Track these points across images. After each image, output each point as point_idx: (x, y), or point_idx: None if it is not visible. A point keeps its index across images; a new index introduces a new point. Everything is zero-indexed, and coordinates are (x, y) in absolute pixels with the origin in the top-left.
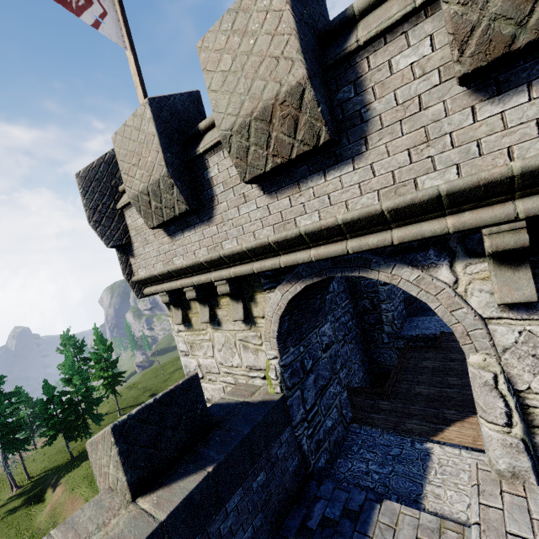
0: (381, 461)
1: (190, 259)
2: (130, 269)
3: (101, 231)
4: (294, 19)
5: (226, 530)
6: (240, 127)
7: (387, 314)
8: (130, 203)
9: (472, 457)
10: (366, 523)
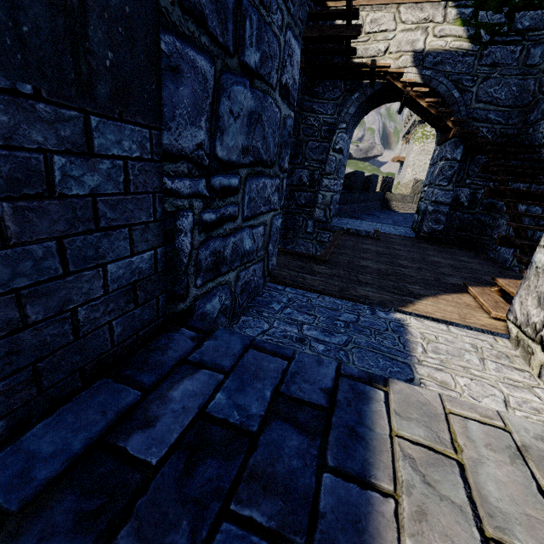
0: (327, 327)
1: None
2: None
3: None
4: None
5: None
6: None
7: (326, 194)
8: None
9: (470, 336)
10: (357, 441)
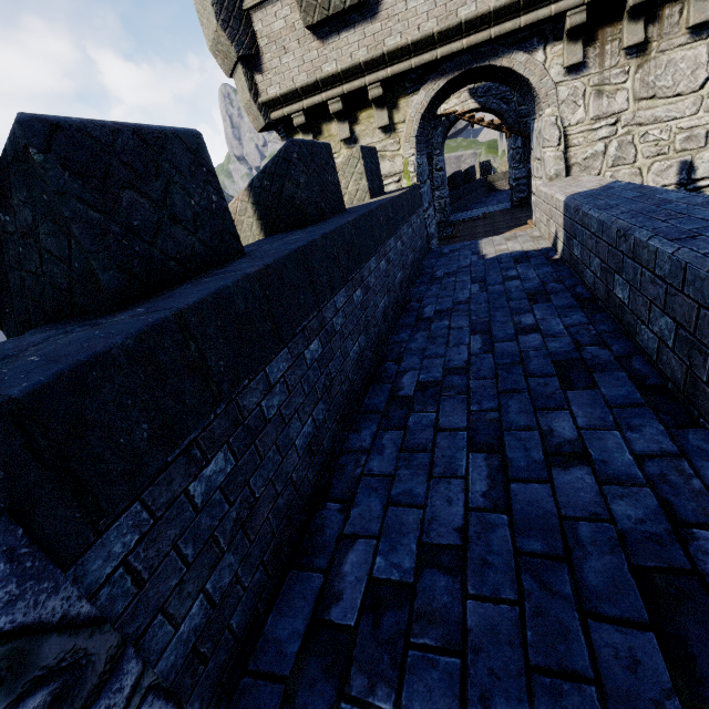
0: None
1: (347, 63)
2: (256, 88)
3: (230, 34)
4: None
5: (414, 230)
6: None
7: (441, 201)
8: (265, 2)
9: None
10: (476, 244)
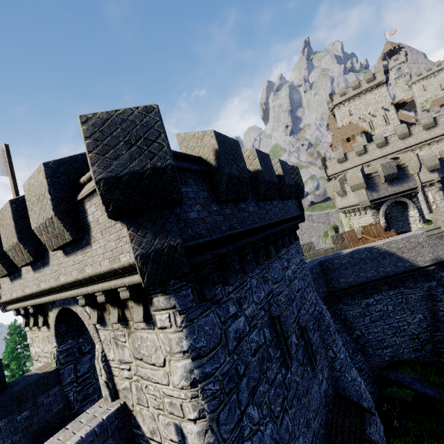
0: None
1: (17, 295)
2: None
3: None
4: (14, 221)
5: None
6: (9, 249)
7: None
8: None
9: None
10: None
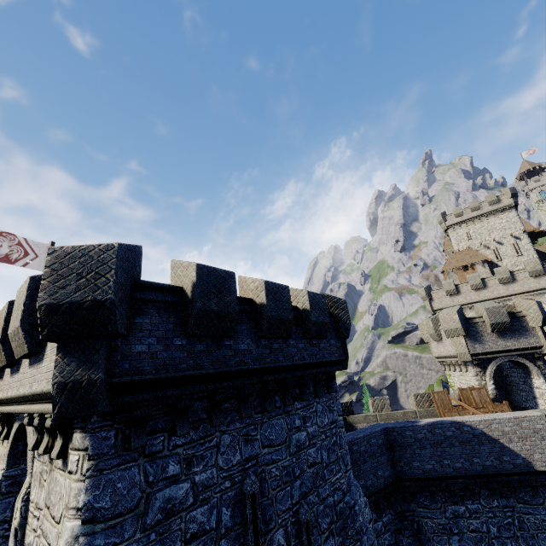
0: None
1: None
2: None
3: None
4: (4, 322)
5: None
6: None
7: None
8: None
9: None
10: None
